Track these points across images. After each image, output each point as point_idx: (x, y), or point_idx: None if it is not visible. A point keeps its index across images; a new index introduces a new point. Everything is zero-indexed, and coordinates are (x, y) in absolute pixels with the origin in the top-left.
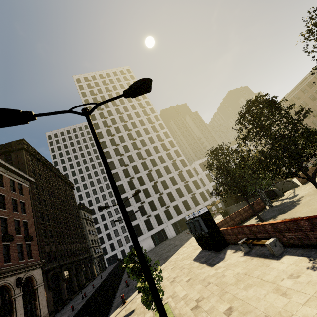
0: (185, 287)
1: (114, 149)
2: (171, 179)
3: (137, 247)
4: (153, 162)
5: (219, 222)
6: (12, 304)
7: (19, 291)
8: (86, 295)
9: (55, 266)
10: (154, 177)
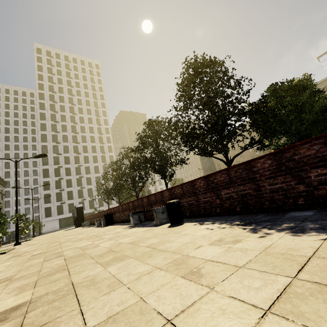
0: (46, 235)
1: (52, 135)
2: (96, 178)
3: (17, 204)
4: (87, 159)
5: None
6: None
7: None
8: None
9: None
10: (82, 171)
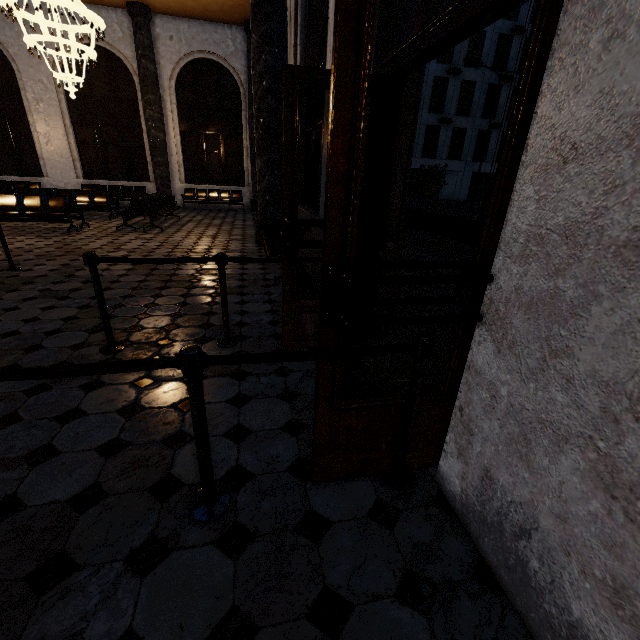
0: None
1: None
2: None
3: None
4: None
5: None
6: None
7: None
8: None
9: None
10: (524, 6)
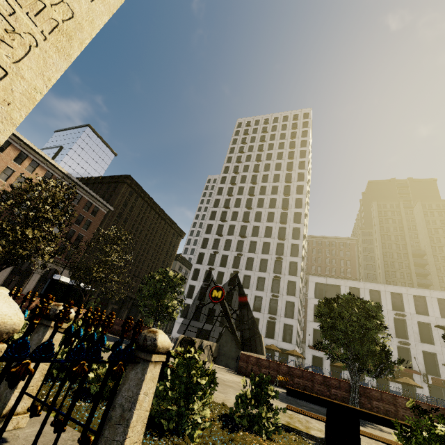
0: None
1: (222, 212)
2: (259, 279)
3: None
4: (253, 246)
5: None
6: (31, 274)
7: (40, 271)
8: None
9: None
10: (241, 264)
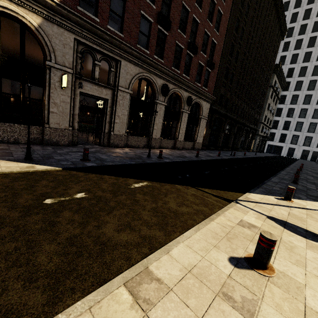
0: None
1: None
2: None
3: None
4: None
5: None
6: (180, 115)
7: (187, 108)
8: (235, 155)
9: (222, 113)
10: None
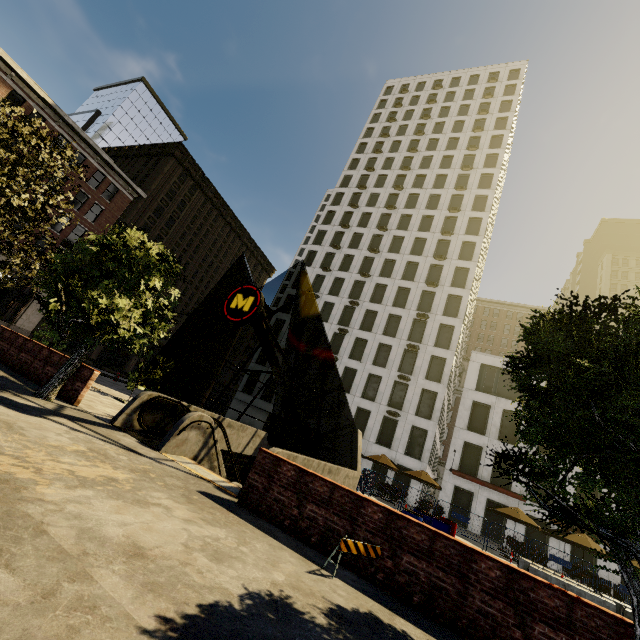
0: None
1: (337, 233)
2: (382, 348)
3: None
4: (380, 293)
5: (10, 330)
6: None
7: None
8: None
9: None
10: (353, 320)
